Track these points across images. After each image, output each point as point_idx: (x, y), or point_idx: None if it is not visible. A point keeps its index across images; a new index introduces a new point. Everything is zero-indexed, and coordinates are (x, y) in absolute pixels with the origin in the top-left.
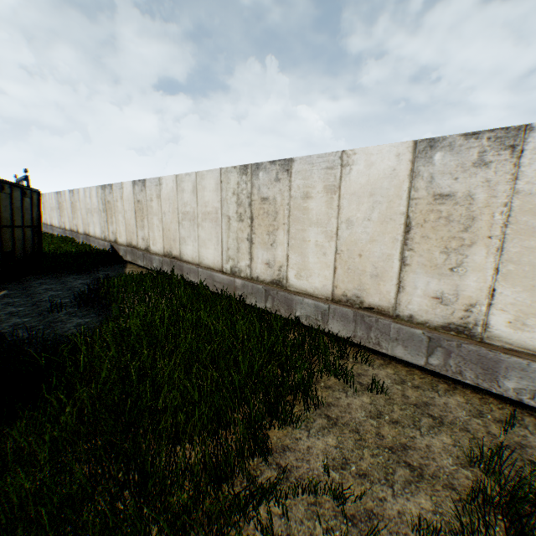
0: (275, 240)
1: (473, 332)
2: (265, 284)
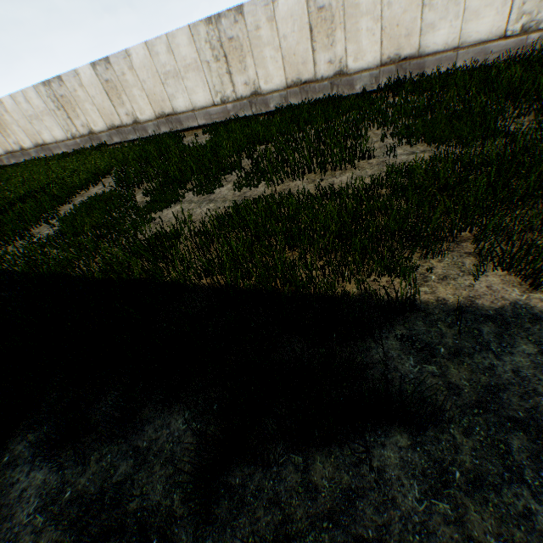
0: None
1: (24, 148)
2: None
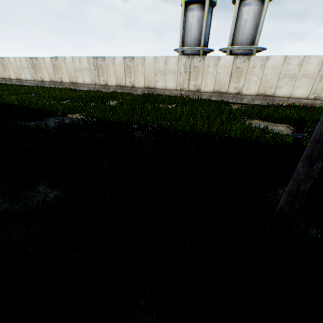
0: None
1: (11, 78)
2: None
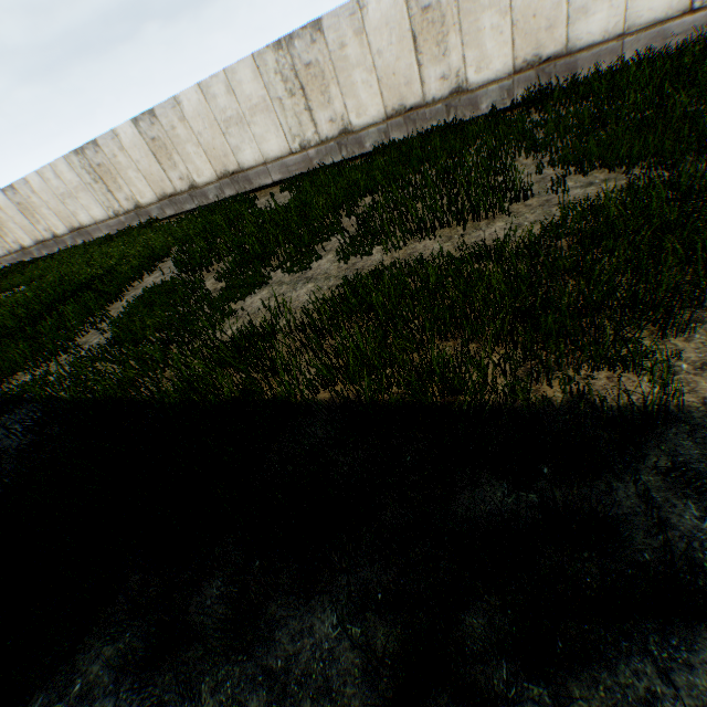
0: (8, 232)
1: (57, 235)
2: (22, 251)
